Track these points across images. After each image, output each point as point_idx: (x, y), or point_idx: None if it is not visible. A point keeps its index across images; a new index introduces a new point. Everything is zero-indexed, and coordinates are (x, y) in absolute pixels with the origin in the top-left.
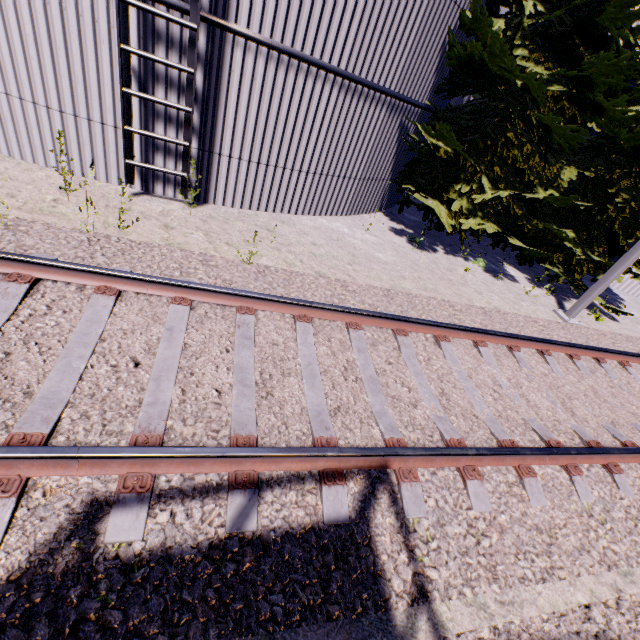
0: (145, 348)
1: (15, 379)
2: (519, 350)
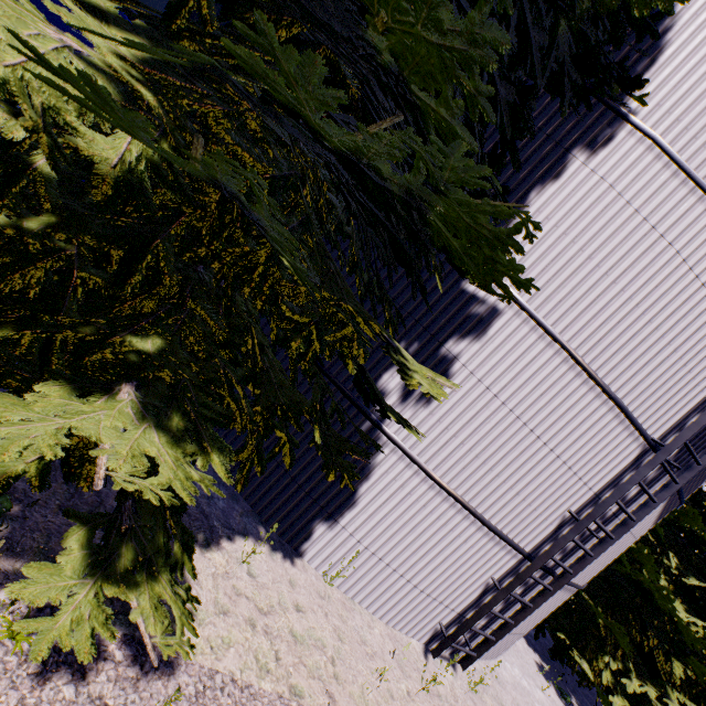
0: None
1: None
2: None
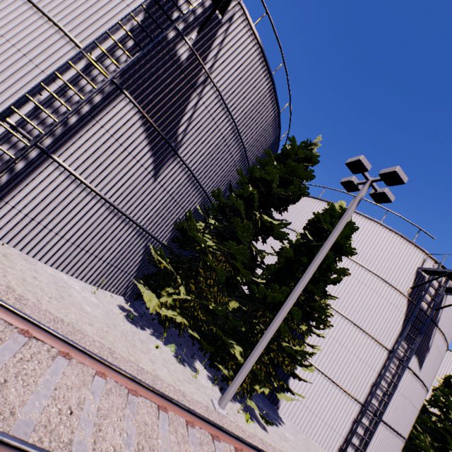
0: None
1: None
2: (136, 394)
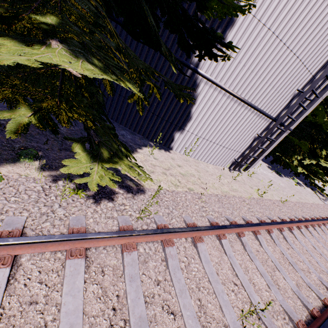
0: (312, 247)
1: (317, 267)
2: None
